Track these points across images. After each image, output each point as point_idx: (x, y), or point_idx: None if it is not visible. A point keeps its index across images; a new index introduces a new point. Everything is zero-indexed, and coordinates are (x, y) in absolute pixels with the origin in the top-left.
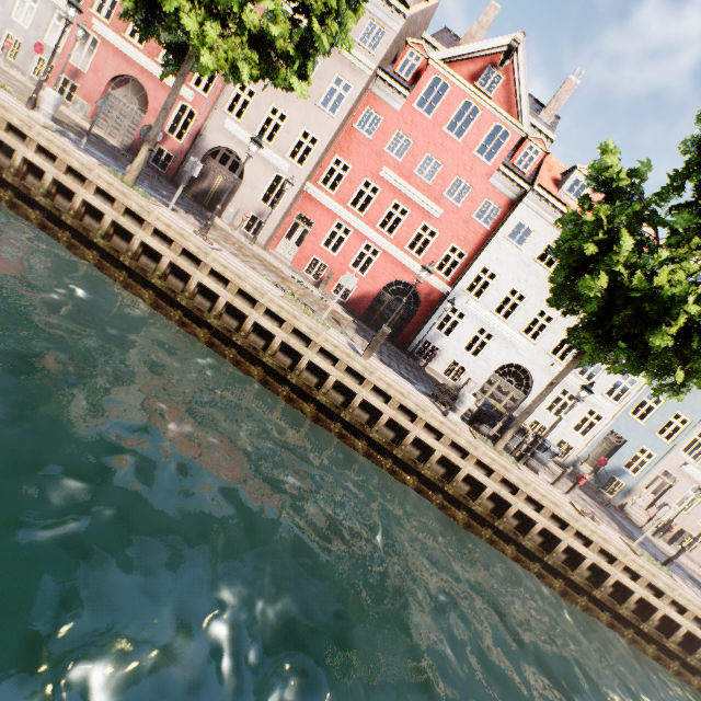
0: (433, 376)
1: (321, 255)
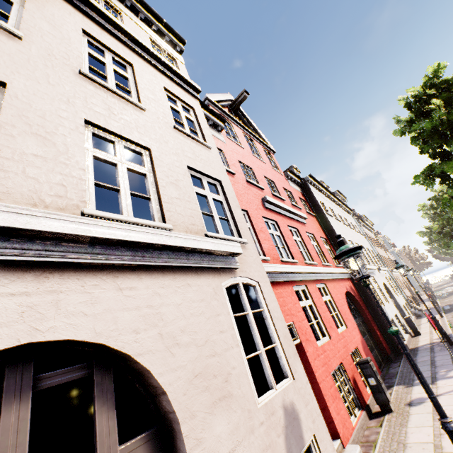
0: (433, 339)
1: (331, 360)
